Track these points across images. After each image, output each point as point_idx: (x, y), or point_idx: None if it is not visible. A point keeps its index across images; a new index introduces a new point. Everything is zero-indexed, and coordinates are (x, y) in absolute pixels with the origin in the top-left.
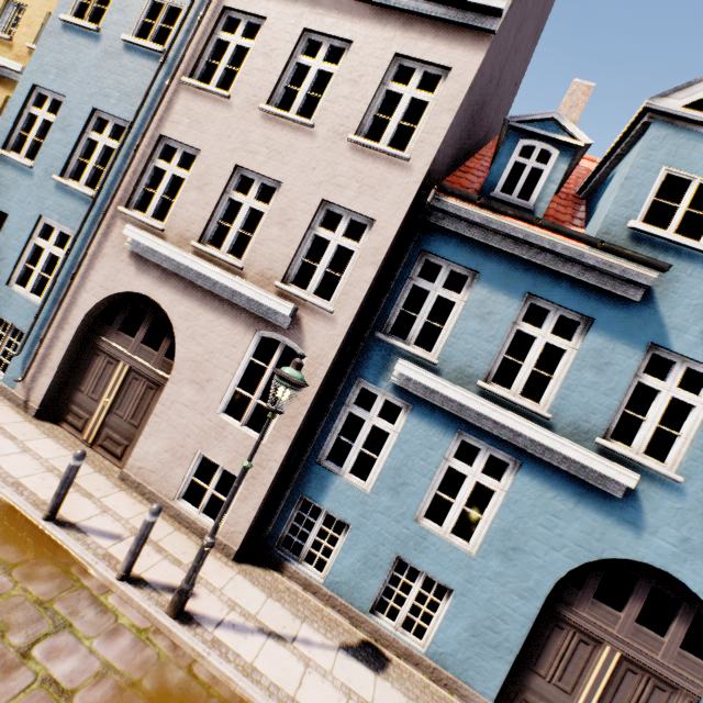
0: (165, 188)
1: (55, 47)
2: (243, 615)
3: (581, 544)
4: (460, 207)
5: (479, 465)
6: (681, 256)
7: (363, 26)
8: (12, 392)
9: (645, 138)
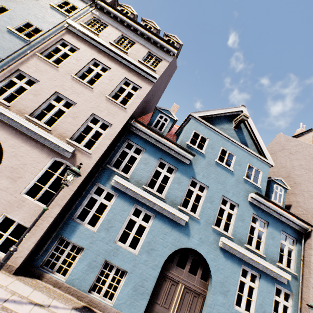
0: (15, 89)
1: None
2: (20, 297)
3: (173, 244)
4: (141, 127)
5: (141, 217)
6: (198, 153)
7: (115, 66)
8: None
9: (190, 122)
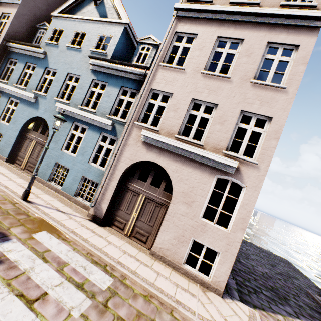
0: None
1: None
2: None
3: (27, 116)
4: (13, 44)
5: (13, 105)
6: (53, 46)
7: None
8: None
9: (51, 22)
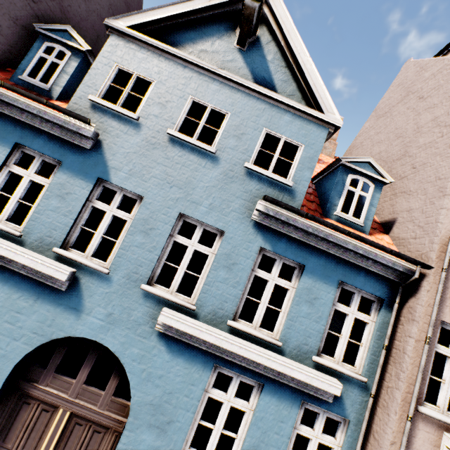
0: None
1: None
2: None
3: (37, 331)
4: None
5: None
6: (122, 121)
7: None
8: None
9: (106, 44)
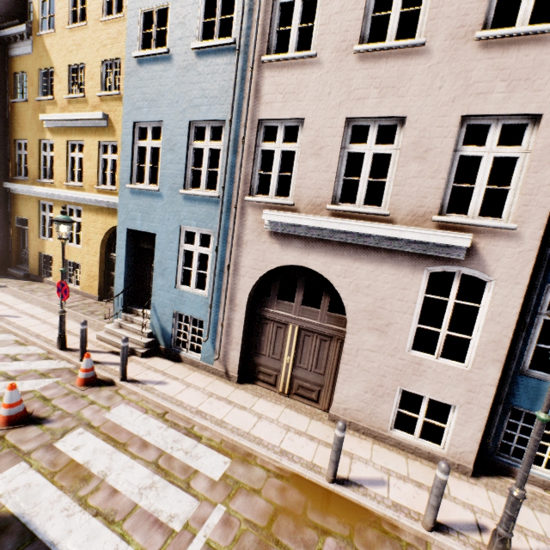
0: (278, 166)
1: (138, 83)
2: (538, 539)
3: None
4: None
5: None
6: None
7: None
8: (212, 367)
9: None
